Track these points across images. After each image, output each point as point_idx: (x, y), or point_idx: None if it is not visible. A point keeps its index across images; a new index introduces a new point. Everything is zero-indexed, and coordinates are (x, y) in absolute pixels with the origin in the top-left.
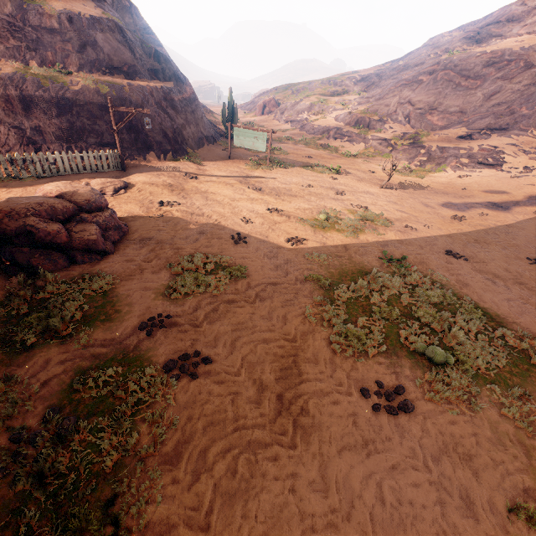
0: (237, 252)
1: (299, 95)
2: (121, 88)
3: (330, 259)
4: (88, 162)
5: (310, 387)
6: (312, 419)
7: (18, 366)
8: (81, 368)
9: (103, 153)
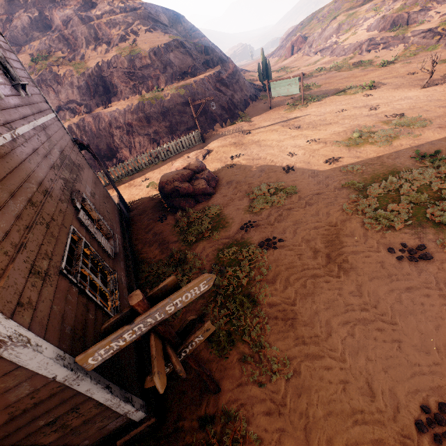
0: (288, 178)
1: (325, 20)
2: (191, 86)
3: (363, 168)
4: (184, 143)
5: (348, 249)
6: (350, 265)
7: (193, 250)
8: (219, 249)
9: (191, 135)
